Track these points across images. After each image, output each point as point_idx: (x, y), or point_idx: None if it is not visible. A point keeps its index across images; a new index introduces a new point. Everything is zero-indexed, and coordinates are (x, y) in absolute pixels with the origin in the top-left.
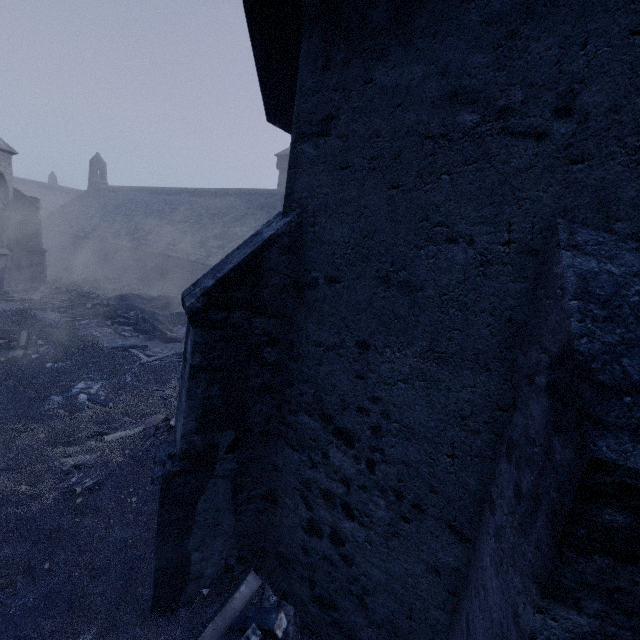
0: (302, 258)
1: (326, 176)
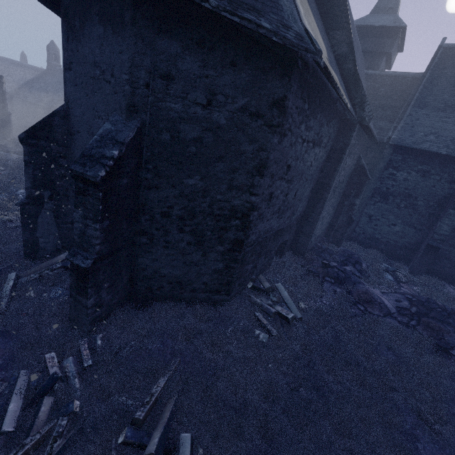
0: (71, 122)
1: (73, 88)
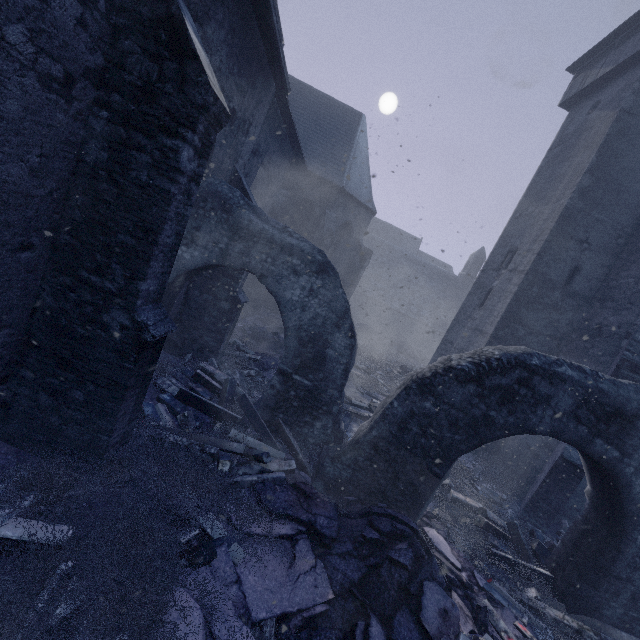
0: None
1: None
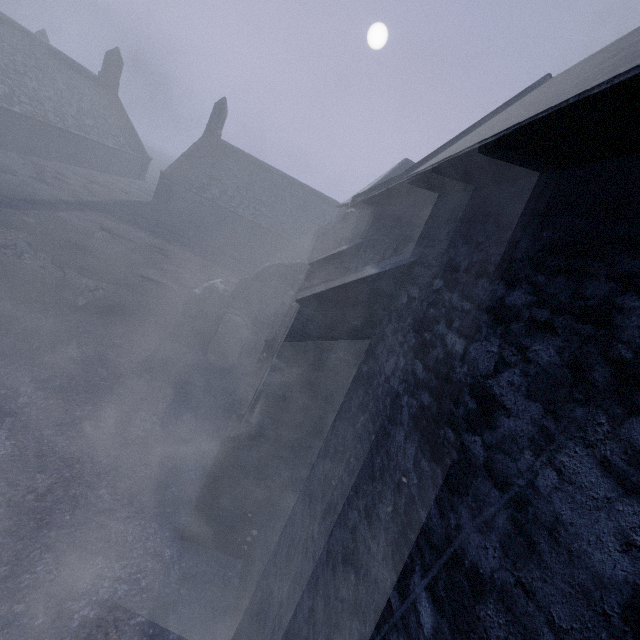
0: None
1: None
